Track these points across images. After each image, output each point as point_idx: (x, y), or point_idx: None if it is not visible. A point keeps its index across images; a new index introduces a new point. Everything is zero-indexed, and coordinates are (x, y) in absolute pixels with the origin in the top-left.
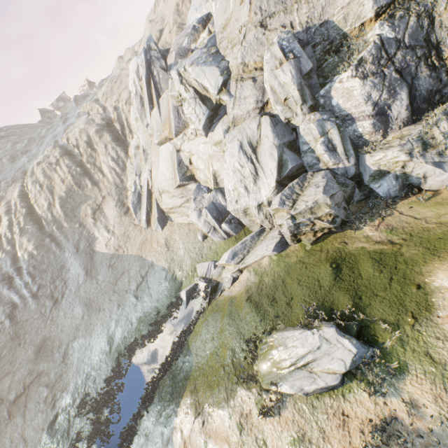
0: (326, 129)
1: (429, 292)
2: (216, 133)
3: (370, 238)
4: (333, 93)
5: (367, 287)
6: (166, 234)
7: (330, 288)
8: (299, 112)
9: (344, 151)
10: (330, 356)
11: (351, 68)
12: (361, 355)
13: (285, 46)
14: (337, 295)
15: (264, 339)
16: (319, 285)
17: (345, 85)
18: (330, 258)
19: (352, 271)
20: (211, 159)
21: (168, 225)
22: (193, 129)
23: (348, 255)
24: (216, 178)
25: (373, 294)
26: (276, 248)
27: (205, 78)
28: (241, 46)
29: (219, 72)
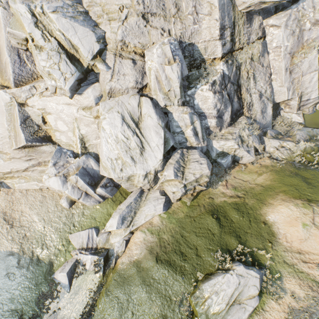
0: (194, 120)
1: (270, 225)
2: (85, 97)
3: (225, 194)
4: (196, 96)
5: (239, 228)
6: (3, 206)
7: (220, 234)
8: (176, 103)
9: (202, 136)
10: (247, 286)
11: (208, 84)
12: (261, 277)
13: (172, 49)
14: (226, 238)
15: (195, 294)
16: (212, 233)
17: (204, 94)
18: (209, 211)
19: (226, 219)
20: (77, 122)
21: (2, 194)
22: (52, 85)
23: (218, 207)
24: (84, 142)
25: (245, 232)
26: (165, 208)
27: (76, 36)
28: (122, 24)
29: (95, 38)
